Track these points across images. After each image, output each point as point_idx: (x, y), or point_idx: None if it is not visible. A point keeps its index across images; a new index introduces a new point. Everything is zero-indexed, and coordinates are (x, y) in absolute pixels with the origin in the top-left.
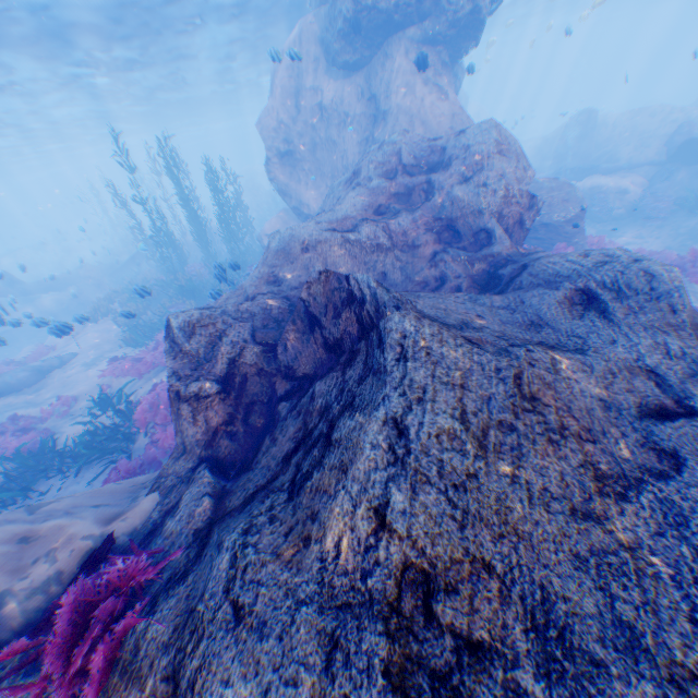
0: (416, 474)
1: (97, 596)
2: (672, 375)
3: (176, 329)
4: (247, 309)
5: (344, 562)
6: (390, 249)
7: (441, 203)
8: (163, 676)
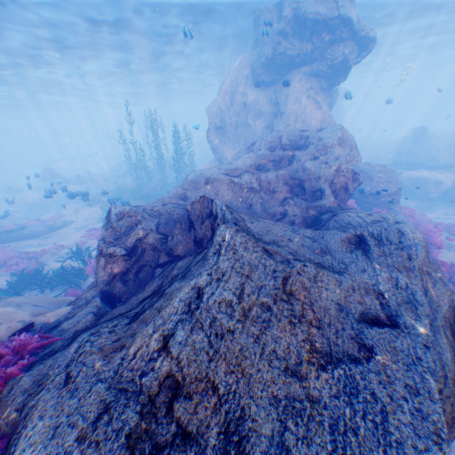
0: (197, 322)
1: (6, 353)
2: (394, 299)
3: (113, 214)
4: (158, 210)
5: (135, 363)
6: (258, 191)
7: (296, 169)
8: (16, 407)
